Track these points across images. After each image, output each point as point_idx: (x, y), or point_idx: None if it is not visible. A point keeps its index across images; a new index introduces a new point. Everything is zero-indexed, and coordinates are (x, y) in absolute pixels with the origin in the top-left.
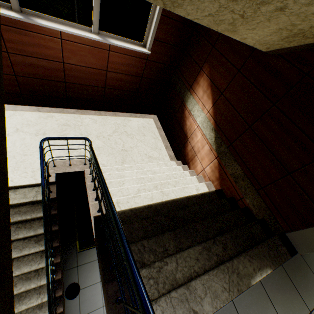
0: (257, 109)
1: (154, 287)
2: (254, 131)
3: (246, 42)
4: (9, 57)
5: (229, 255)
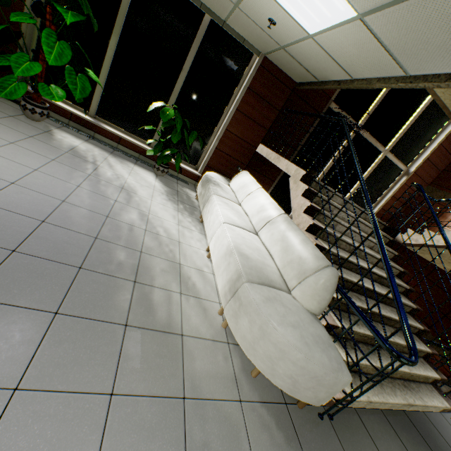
0: (448, 304)
1: None
2: (449, 319)
3: (440, 267)
4: None
5: None
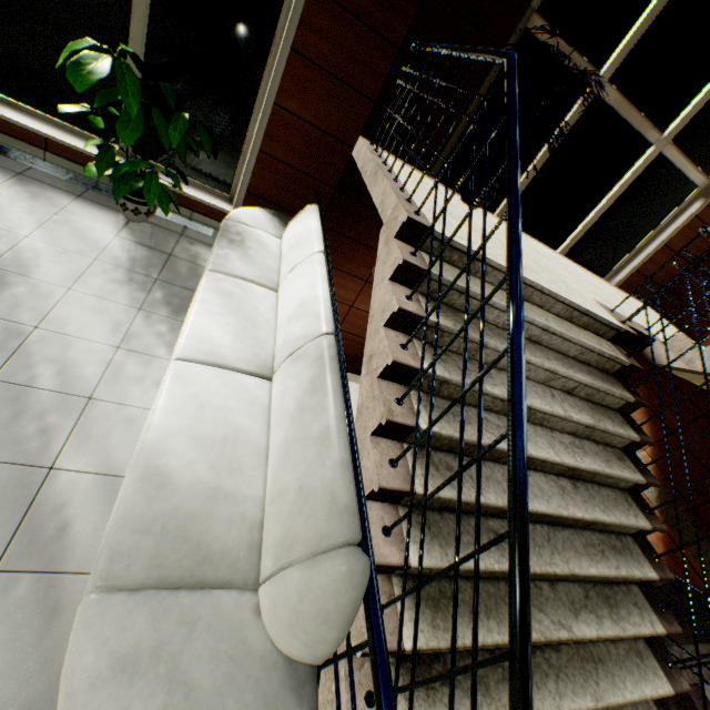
0: None
1: (685, 673)
2: None
3: None
4: None
5: None
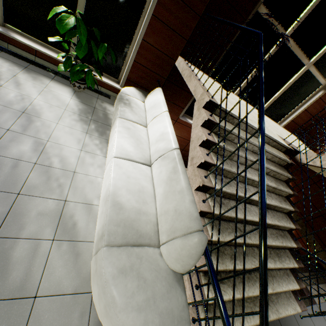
0: None
1: None
2: (324, 218)
3: None
4: (188, 142)
5: (322, 283)
